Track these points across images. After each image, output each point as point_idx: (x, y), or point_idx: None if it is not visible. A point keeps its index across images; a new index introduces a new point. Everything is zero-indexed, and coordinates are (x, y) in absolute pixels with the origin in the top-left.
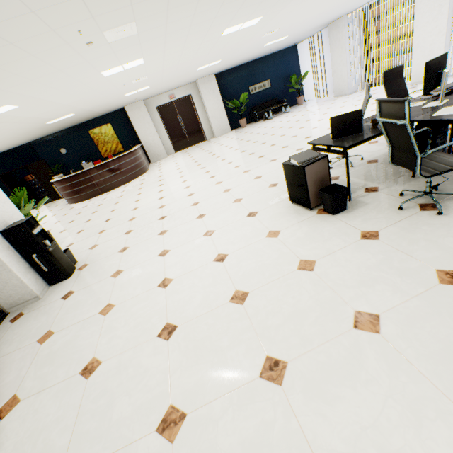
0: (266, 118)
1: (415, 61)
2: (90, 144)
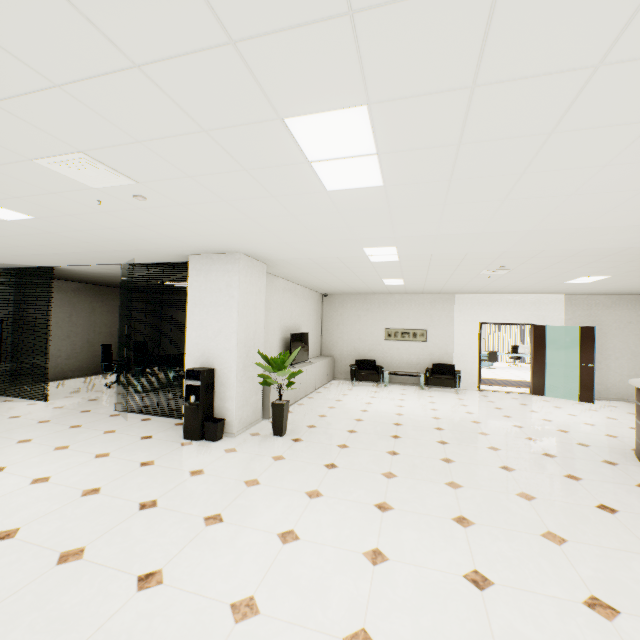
0: None
1: None
2: None
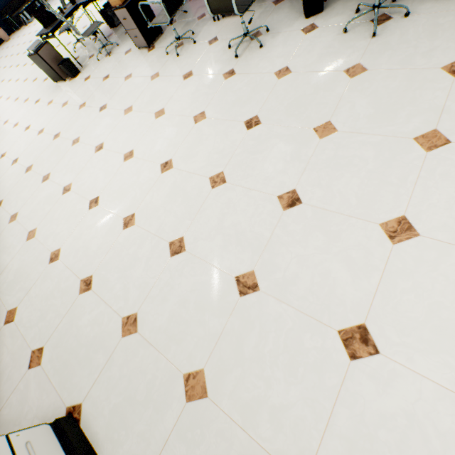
0: (27, 22)
1: None
2: None
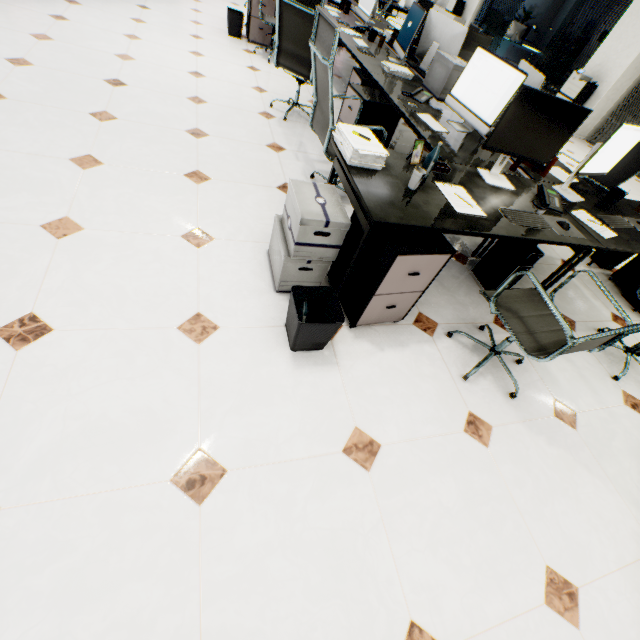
0: None
1: None
2: None
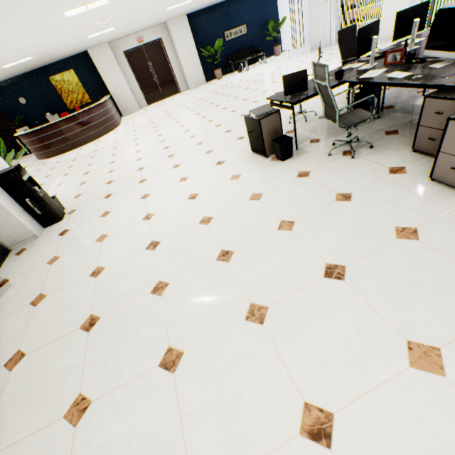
0: (242, 70)
1: (384, 14)
2: (53, 94)
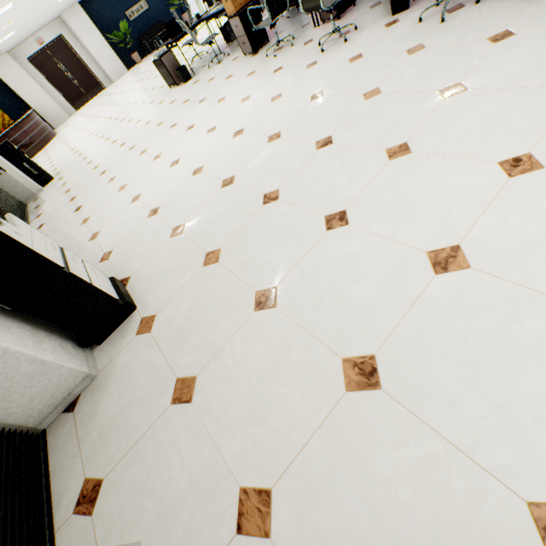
0: (159, 47)
1: None
2: None
